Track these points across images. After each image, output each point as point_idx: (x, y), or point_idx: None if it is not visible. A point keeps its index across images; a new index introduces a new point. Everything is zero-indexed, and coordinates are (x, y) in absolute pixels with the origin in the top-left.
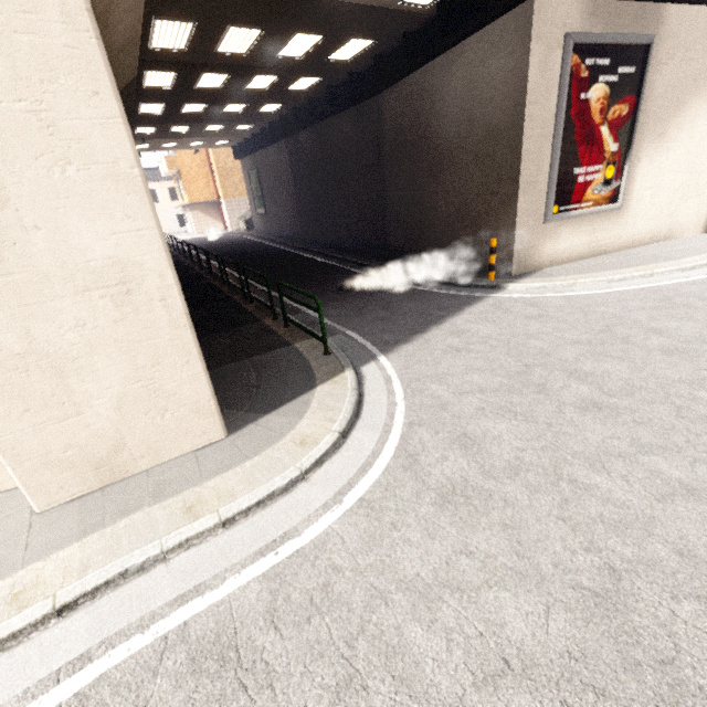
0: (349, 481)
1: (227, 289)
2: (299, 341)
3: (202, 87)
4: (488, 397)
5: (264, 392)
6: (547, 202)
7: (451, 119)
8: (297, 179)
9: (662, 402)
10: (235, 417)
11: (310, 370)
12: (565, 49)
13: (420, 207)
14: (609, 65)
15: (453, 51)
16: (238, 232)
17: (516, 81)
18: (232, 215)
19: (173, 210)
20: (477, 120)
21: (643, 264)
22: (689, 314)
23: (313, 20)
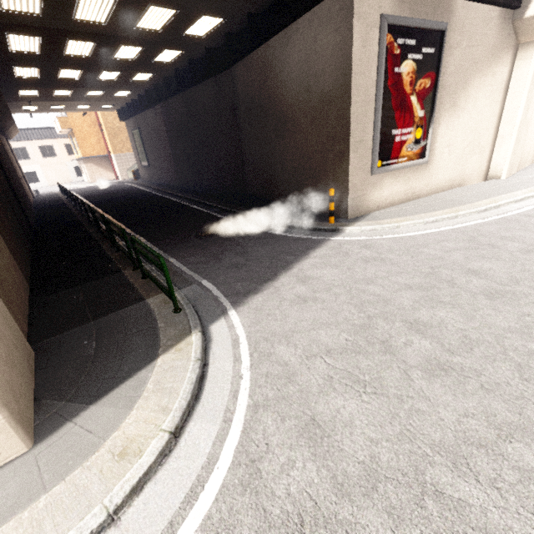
0: (172, 518)
1: (99, 237)
2: (153, 296)
3: (72, 54)
4: (336, 360)
5: (99, 368)
6: (372, 158)
7: (291, 88)
8: (172, 137)
9: (502, 359)
10: (54, 410)
11: (156, 333)
12: (381, 28)
13: (271, 161)
14: (415, 45)
15: (289, 29)
16: (126, 181)
17: (343, 54)
18: (122, 167)
19: (71, 163)
20: (313, 88)
21: (448, 207)
22: (495, 253)
23: None
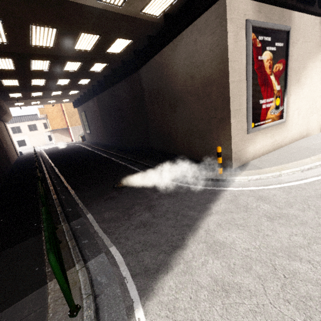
0: None
1: None
2: None
3: (36, 69)
4: None
5: None
6: (247, 121)
7: (179, 77)
8: (103, 115)
9: None
10: None
11: None
12: (247, 29)
13: (167, 127)
14: (270, 41)
15: (176, 39)
16: (77, 142)
17: (219, 48)
18: (75, 134)
19: (46, 133)
20: (196, 76)
21: (312, 155)
22: None
23: (89, 23)
